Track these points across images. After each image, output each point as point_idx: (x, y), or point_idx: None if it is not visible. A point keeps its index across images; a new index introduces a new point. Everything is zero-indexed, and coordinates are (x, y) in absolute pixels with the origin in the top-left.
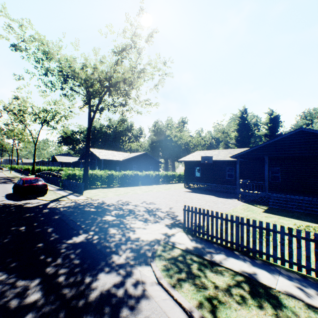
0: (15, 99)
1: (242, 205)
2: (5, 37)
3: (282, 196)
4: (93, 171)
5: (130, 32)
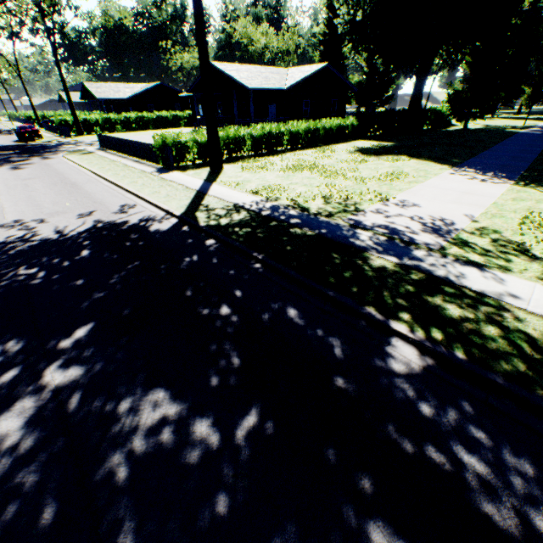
0: None
1: None
2: None
3: None
4: (86, 116)
5: None
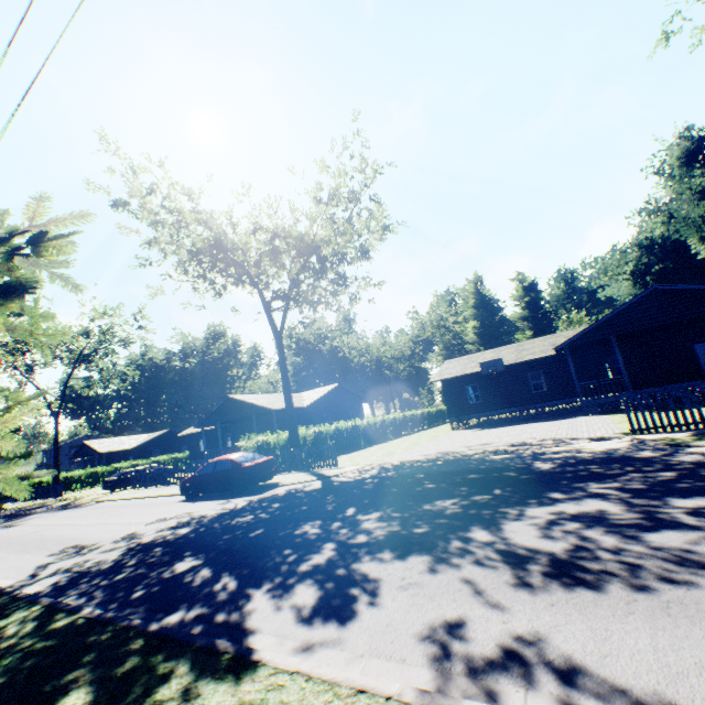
0: (14, 315)
1: (611, 416)
2: (104, 189)
3: (657, 388)
4: None
5: (338, 167)
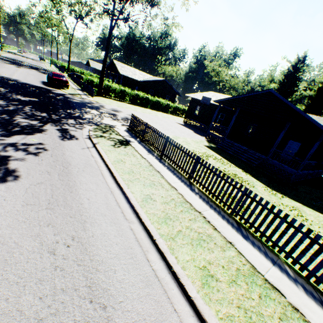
0: None
1: (199, 140)
2: None
3: (232, 142)
4: (108, 82)
5: None
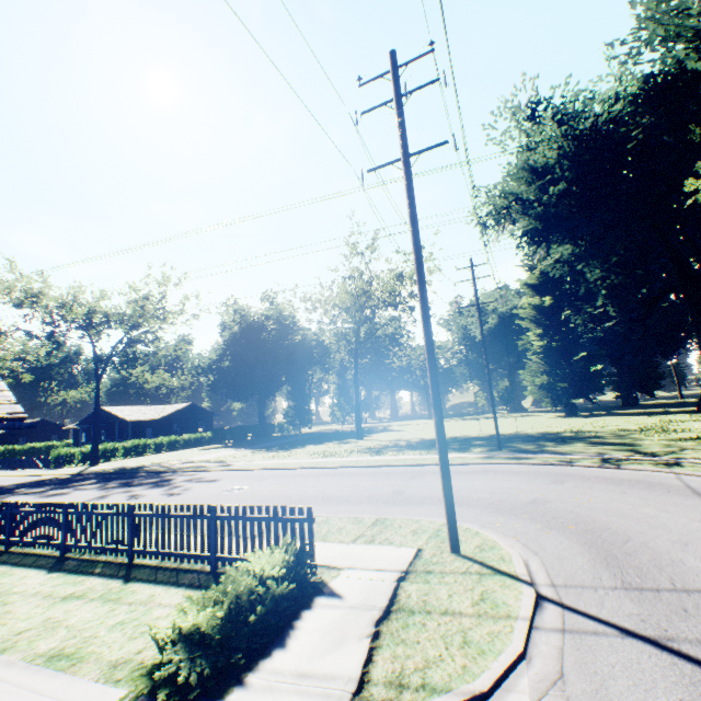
0: None
1: None
2: None
3: None
4: None
5: None
